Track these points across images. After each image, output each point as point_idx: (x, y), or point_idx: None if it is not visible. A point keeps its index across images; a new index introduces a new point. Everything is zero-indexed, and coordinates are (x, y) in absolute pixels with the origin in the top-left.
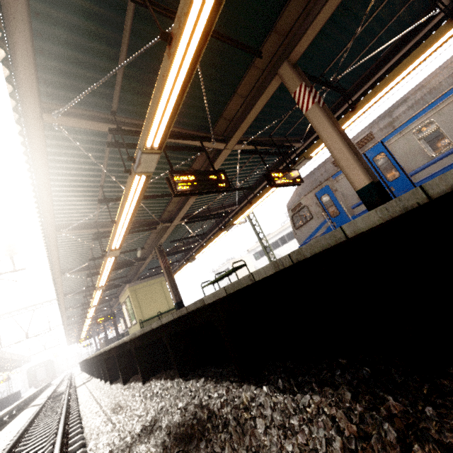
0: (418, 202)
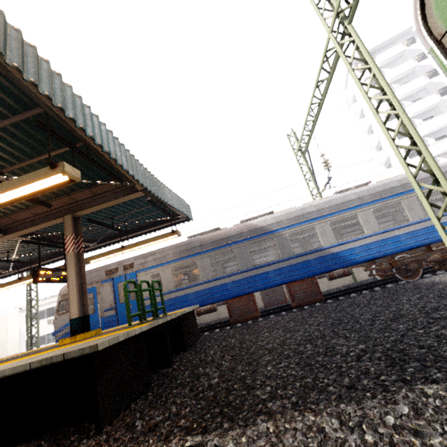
0: None
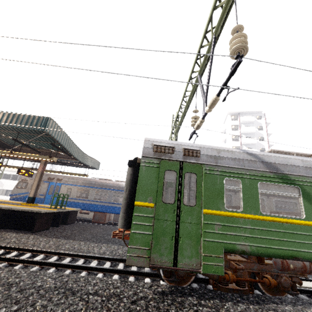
0: (10, 209)
